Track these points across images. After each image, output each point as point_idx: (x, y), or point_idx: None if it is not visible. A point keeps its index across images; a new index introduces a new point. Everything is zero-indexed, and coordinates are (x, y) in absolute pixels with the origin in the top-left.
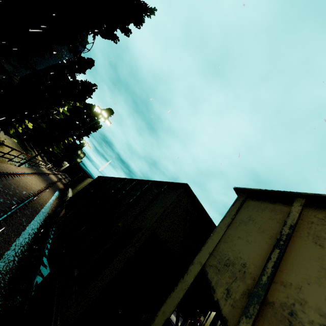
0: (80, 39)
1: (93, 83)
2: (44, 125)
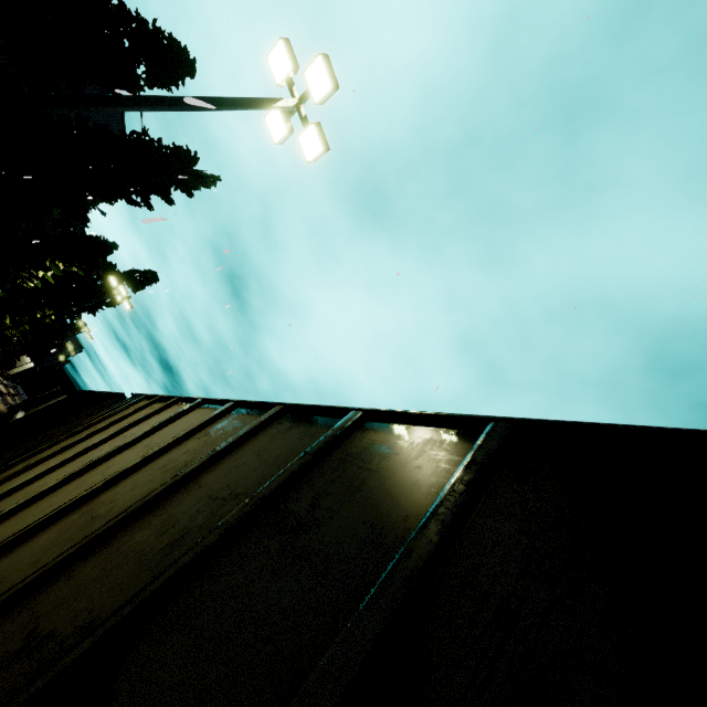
0: (95, 200)
1: (113, 242)
2: (1, 293)
